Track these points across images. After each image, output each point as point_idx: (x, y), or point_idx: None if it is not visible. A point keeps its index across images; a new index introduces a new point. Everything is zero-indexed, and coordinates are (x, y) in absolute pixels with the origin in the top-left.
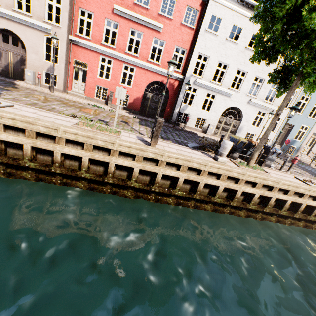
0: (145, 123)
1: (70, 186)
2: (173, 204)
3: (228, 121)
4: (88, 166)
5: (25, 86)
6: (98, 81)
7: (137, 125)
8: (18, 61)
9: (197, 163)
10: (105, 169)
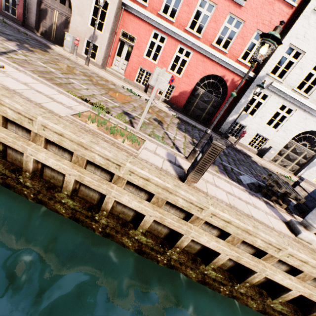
0: (186, 126)
1: (46, 206)
2: (195, 280)
3: (300, 148)
4: (75, 187)
5: (60, 52)
6: (142, 61)
7: (174, 129)
8: (62, 23)
9: (264, 240)
10: (101, 197)
